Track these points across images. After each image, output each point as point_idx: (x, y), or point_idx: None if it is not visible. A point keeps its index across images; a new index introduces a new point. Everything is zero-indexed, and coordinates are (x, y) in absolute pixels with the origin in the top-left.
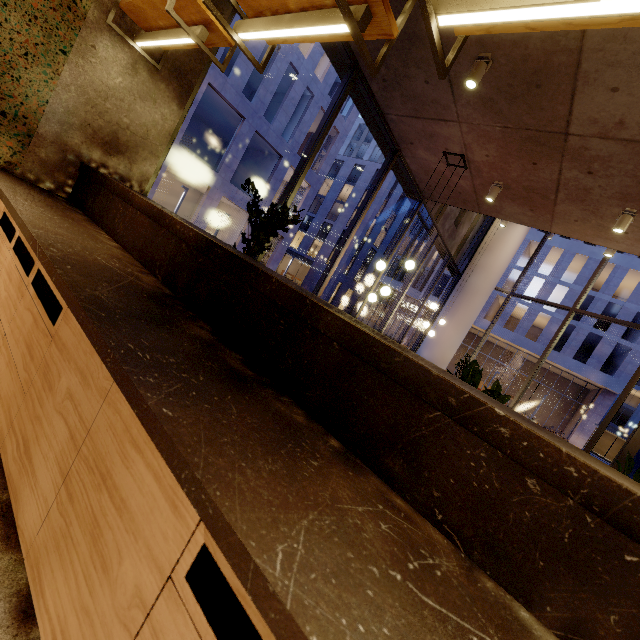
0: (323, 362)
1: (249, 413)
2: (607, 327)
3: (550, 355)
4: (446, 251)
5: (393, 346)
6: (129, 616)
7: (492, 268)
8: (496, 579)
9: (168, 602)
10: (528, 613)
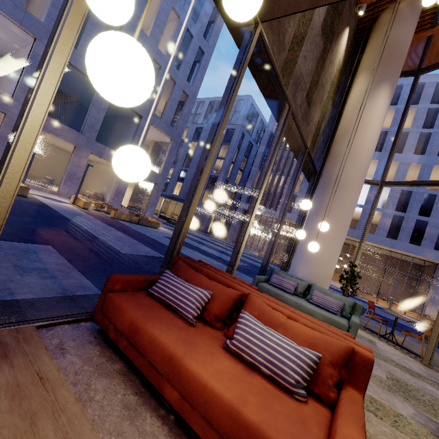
0: None
1: None
2: (423, 214)
3: (390, 243)
4: (301, 141)
5: None
6: None
7: (359, 153)
8: None
9: None
10: None
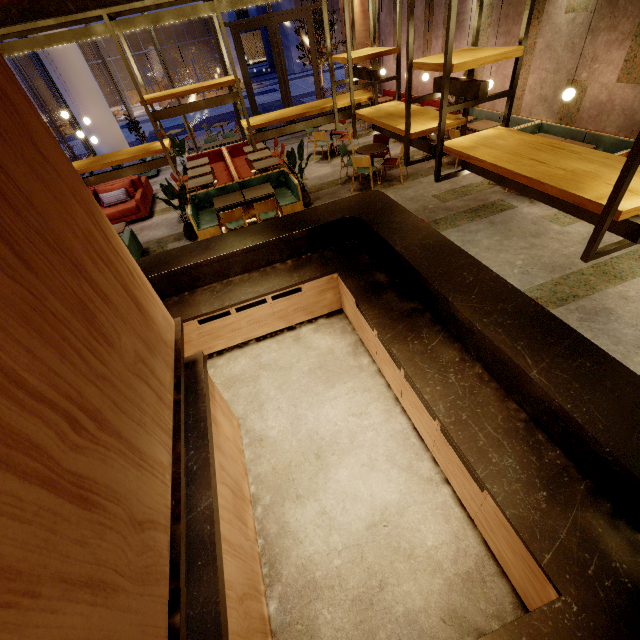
0: (164, 286)
1: (173, 309)
2: None
3: None
4: None
5: (172, 268)
6: (200, 337)
7: None
8: (225, 279)
9: (201, 329)
10: (231, 278)
